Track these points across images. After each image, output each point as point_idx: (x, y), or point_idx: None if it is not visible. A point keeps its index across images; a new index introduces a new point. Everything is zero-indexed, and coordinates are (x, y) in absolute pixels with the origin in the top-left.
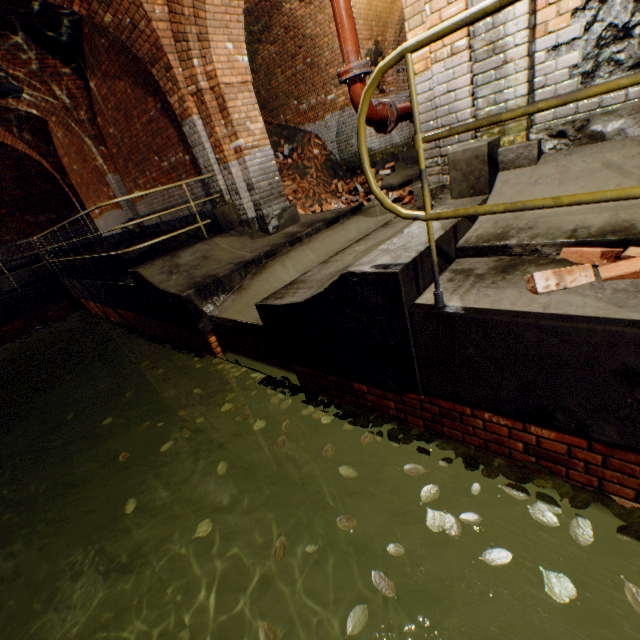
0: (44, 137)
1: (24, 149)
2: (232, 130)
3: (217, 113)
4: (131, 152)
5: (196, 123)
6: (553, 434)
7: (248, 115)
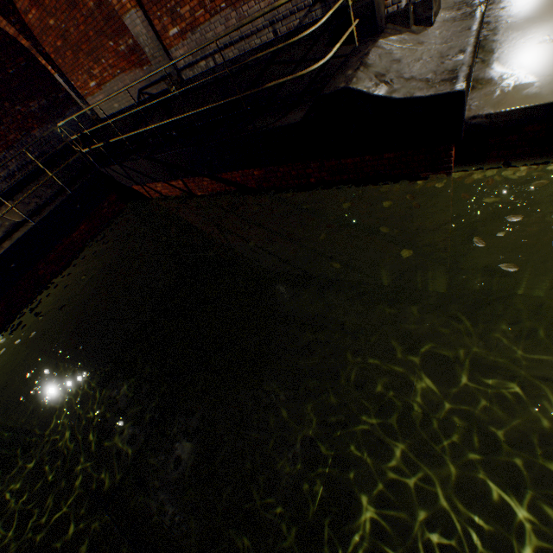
0: None
1: None
2: None
3: None
4: None
5: None
6: None
7: None
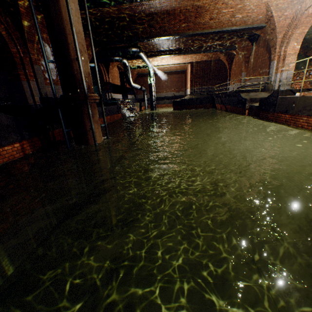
0: (231, 59)
1: (224, 62)
2: (283, 65)
3: (281, 60)
4: (253, 67)
5: (274, 62)
6: (287, 116)
7: (290, 62)
